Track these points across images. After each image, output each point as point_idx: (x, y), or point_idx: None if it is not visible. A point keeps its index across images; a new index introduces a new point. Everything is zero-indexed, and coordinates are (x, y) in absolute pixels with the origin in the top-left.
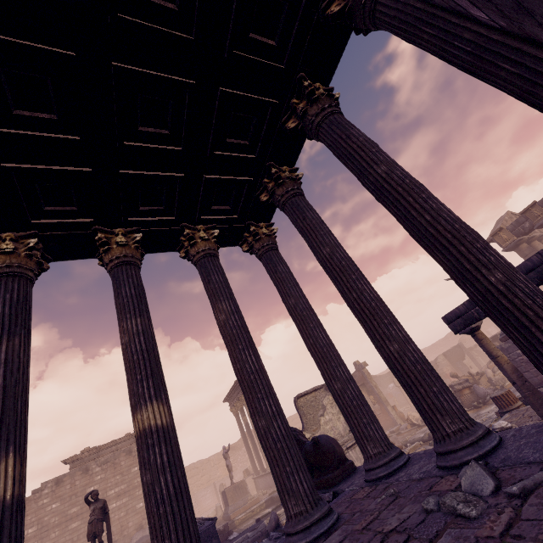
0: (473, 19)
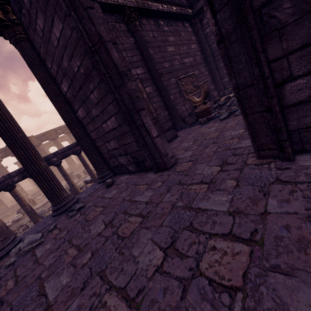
0: (57, 85)
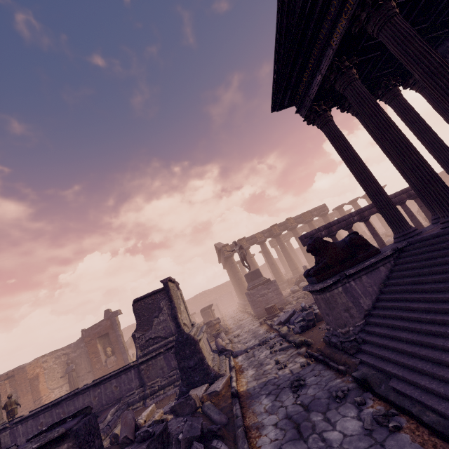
0: None
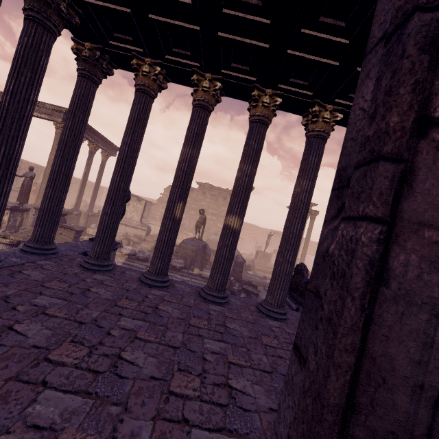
0: None
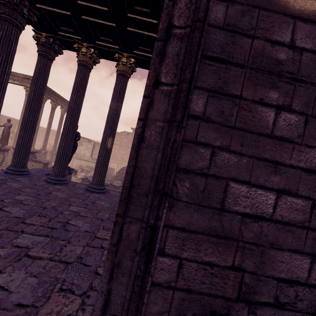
0: None
